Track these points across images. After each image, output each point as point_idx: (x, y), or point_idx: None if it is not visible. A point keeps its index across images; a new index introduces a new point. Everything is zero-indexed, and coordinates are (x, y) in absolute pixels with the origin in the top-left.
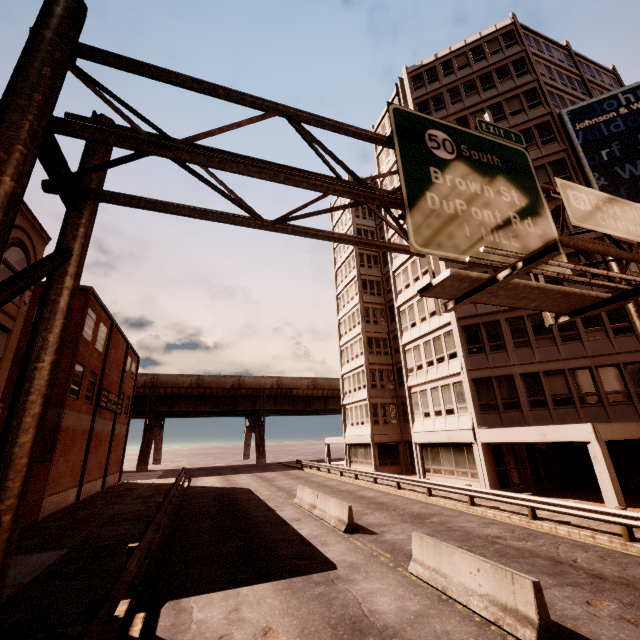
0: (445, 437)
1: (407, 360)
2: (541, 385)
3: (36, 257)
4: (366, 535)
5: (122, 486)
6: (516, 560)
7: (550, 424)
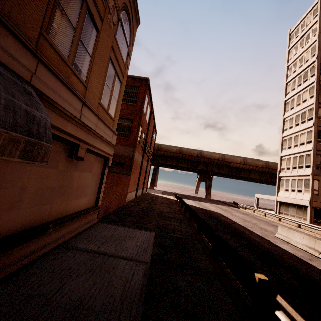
0: None
1: None
2: None
3: (133, 33)
4: None
5: (149, 194)
6: None
7: None
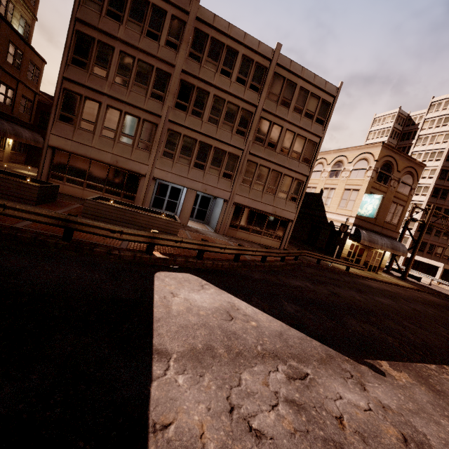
0: None
1: None
2: (434, 249)
3: None
4: None
5: None
6: None
7: (429, 259)
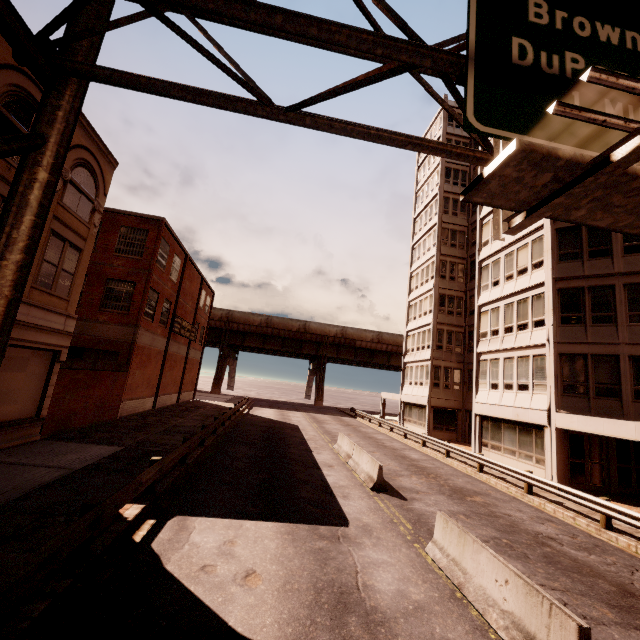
0: (512, 414)
1: (481, 323)
2: None
3: (104, 181)
4: (393, 498)
5: (194, 403)
6: (568, 574)
7: None
